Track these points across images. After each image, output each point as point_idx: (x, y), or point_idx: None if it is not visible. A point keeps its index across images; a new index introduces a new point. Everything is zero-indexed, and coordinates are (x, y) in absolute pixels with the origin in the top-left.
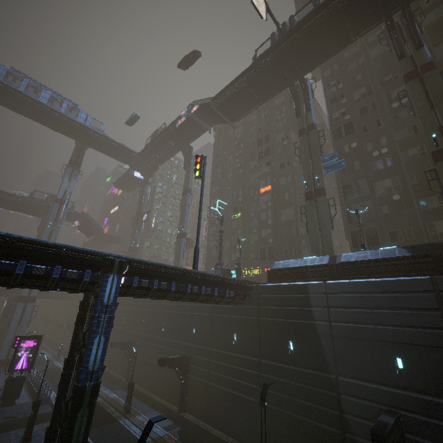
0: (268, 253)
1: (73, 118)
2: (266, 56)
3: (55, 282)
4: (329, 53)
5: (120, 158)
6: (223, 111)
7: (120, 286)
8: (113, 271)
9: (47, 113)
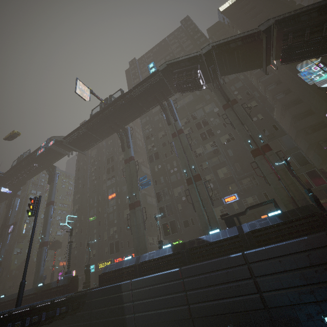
0: (115, 247)
1: None
2: (97, 116)
3: None
4: (136, 116)
5: None
6: (74, 145)
7: None
8: None
9: None
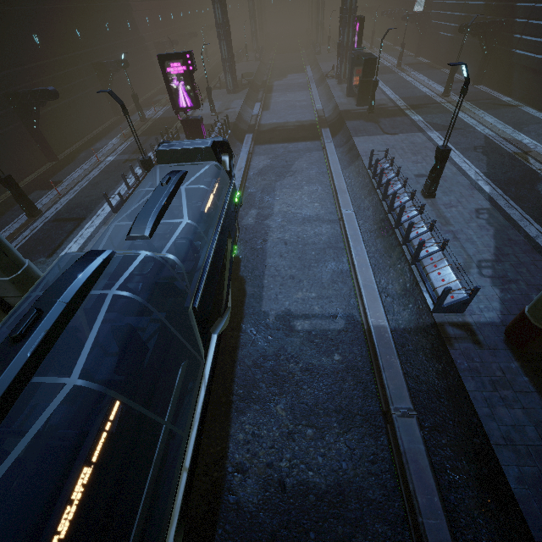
0: None
1: None
2: None
3: None
4: None
5: None
6: None
7: None
8: None
9: None
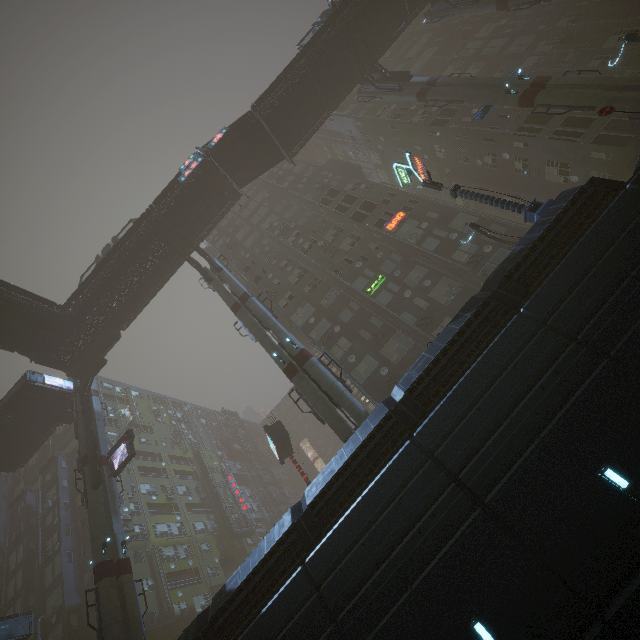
0: None
1: None
2: (326, 29)
3: None
4: (392, 33)
5: (1, 329)
6: (275, 128)
7: None
8: None
9: None
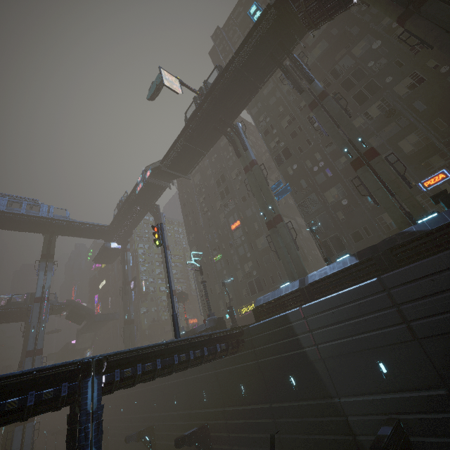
0: (256, 286)
1: (35, 214)
2: (194, 117)
3: (32, 409)
4: (246, 101)
5: (92, 235)
6: (174, 169)
7: (103, 386)
8: (91, 374)
9: (8, 218)
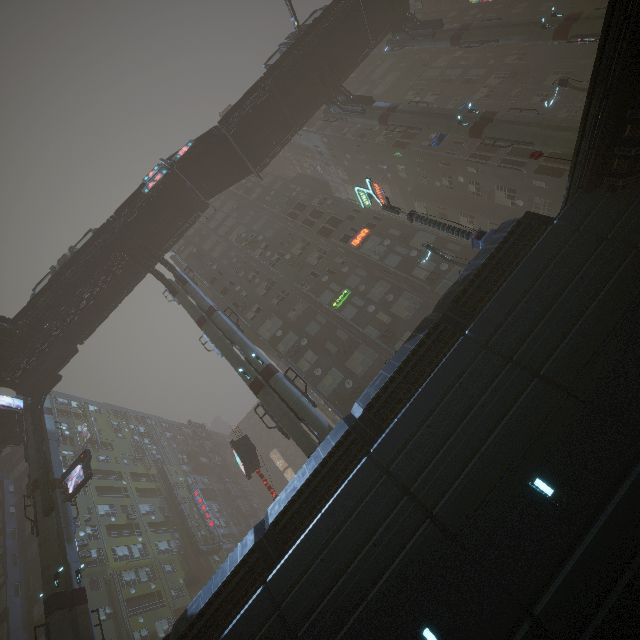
0: None
1: None
2: (292, 51)
3: None
4: (356, 58)
5: None
6: (242, 143)
7: None
8: None
9: None
